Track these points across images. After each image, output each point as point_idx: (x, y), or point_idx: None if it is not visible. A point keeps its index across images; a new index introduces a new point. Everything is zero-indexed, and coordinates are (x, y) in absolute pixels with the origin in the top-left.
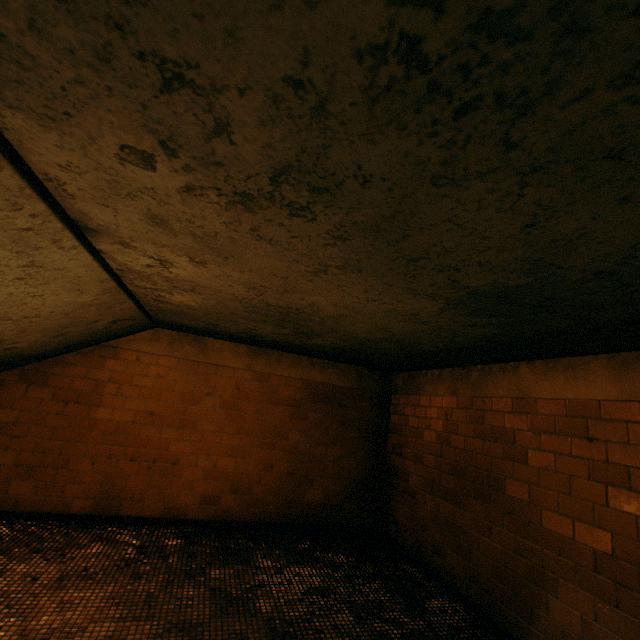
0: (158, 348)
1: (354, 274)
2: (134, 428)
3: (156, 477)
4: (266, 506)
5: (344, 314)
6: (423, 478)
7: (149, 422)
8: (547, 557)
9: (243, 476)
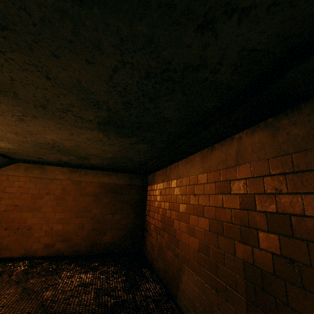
0: (19, 173)
1: (37, 119)
2: (6, 213)
3: (19, 237)
4: (80, 246)
5: (76, 144)
6: (154, 225)
7: (15, 210)
8: (183, 256)
9: (67, 232)
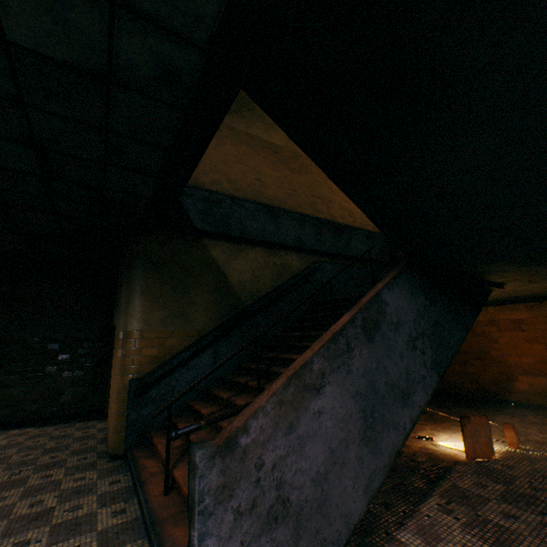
0: None
1: None
2: None
3: None
4: None
5: None
6: None
7: None
8: (512, 370)
9: None
